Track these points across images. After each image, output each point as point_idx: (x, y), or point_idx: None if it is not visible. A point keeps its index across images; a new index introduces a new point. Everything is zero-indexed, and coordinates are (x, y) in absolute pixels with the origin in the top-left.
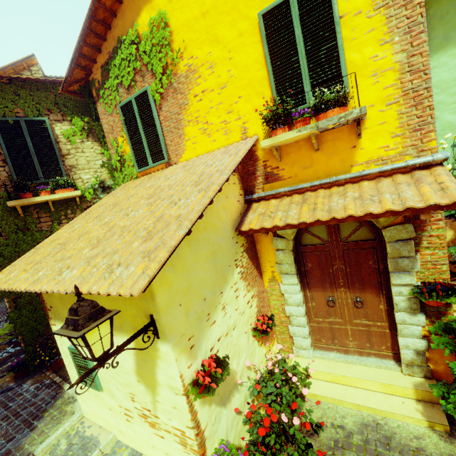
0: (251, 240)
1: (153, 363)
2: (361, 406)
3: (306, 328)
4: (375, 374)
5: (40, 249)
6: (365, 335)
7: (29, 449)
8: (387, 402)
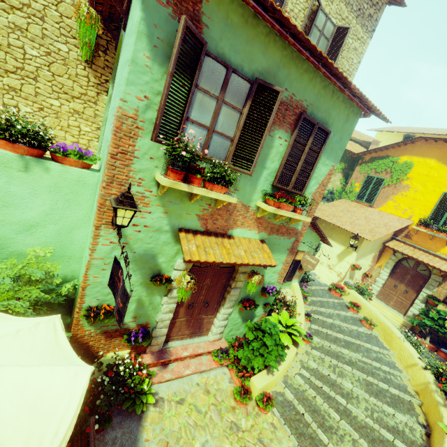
0: (383, 250)
1: (347, 255)
2: (382, 314)
3: (379, 288)
4: (393, 313)
5: (321, 210)
6: (399, 303)
7: None
8: (391, 318)
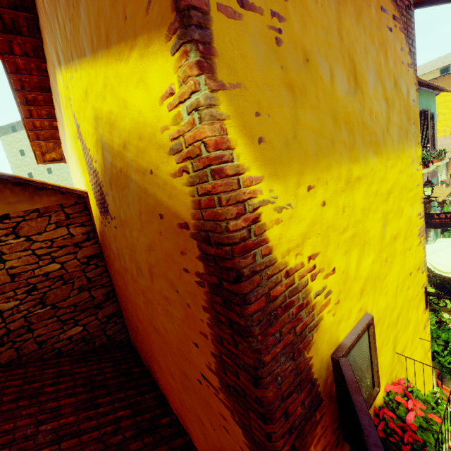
0: (446, 162)
1: None
2: None
3: None
4: None
5: None
6: None
7: None
8: None
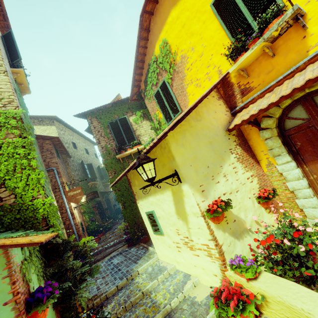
0: (243, 139)
1: (182, 201)
2: None
3: (313, 199)
4: None
5: None
6: None
7: (135, 270)
8: None
